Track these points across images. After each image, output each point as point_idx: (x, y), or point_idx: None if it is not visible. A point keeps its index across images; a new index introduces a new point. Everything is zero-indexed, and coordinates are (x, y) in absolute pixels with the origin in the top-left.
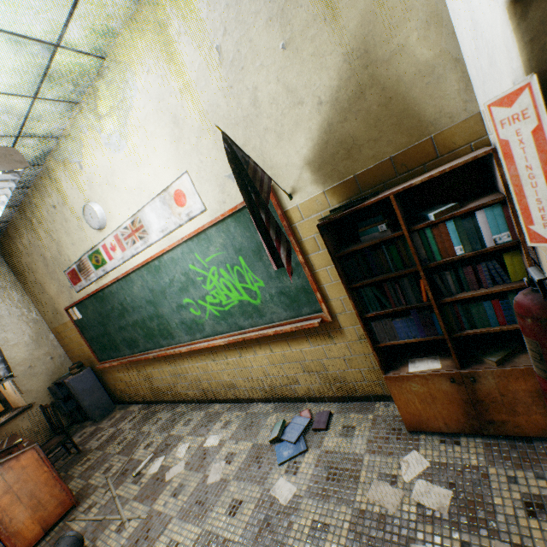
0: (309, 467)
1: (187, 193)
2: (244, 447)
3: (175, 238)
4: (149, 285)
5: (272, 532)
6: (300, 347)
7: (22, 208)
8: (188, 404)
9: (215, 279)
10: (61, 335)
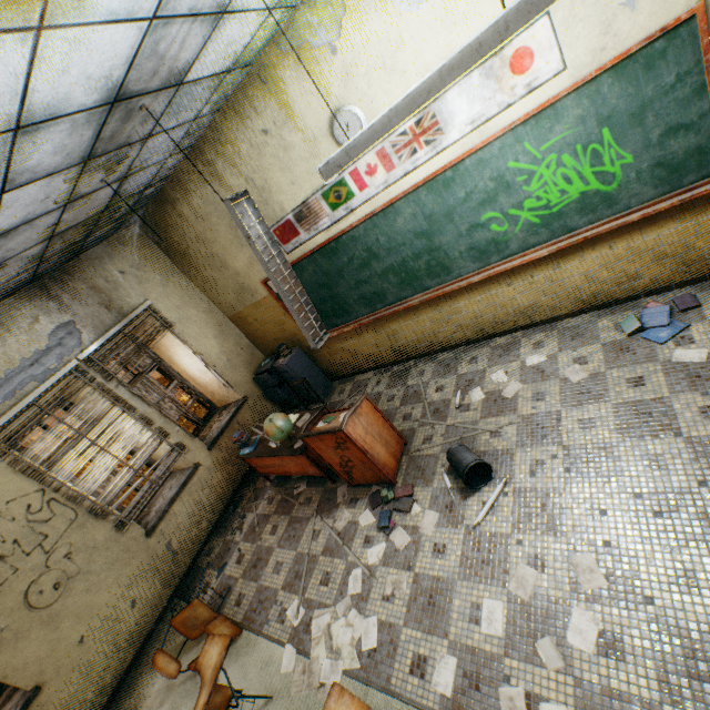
0: (705, 334)
1: (538, 50)
2: (590, 350)
3: (492, 129)
4: (425, 211)
5: (708, 379)
6: (658, 232)
7: (197, 149)
8: (450, 351)
9: (549, 172)
10: (247, 320)
